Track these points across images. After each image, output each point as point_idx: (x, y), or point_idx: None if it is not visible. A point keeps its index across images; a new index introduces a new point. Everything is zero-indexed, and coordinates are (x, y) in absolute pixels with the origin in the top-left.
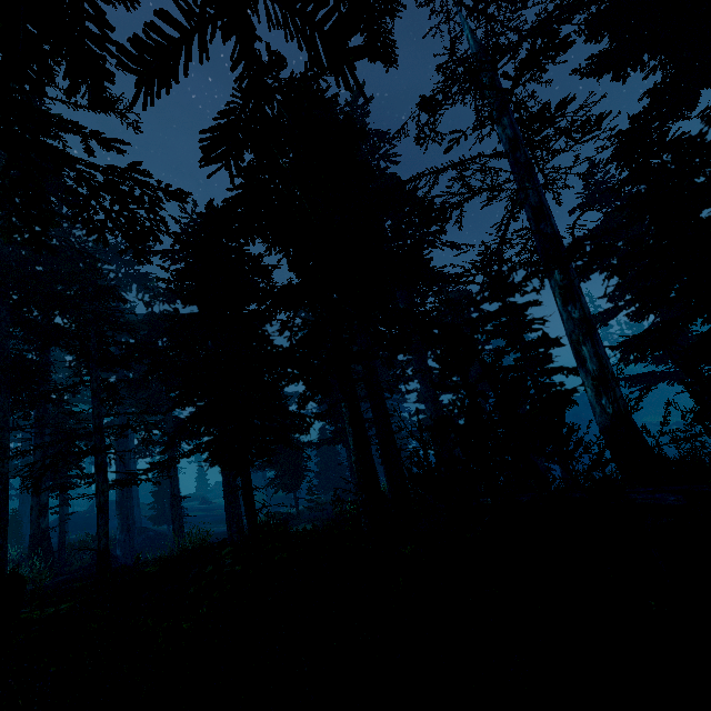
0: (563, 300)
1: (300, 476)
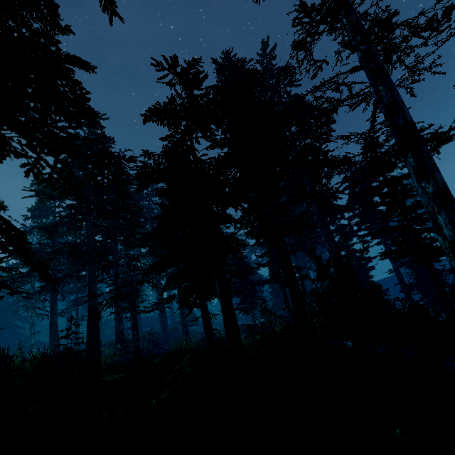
0: (417, 178)
1: (254, 302)
